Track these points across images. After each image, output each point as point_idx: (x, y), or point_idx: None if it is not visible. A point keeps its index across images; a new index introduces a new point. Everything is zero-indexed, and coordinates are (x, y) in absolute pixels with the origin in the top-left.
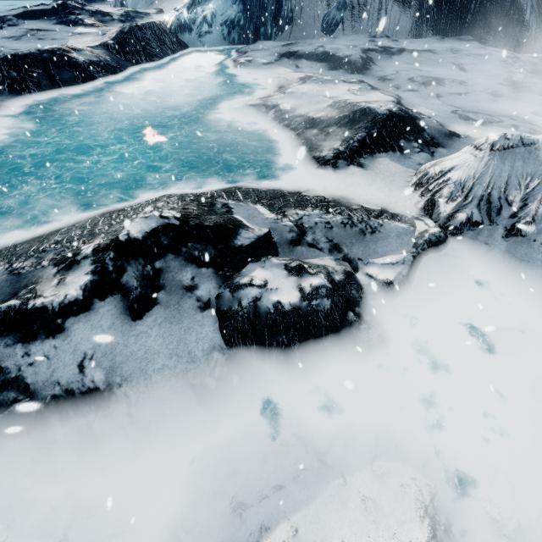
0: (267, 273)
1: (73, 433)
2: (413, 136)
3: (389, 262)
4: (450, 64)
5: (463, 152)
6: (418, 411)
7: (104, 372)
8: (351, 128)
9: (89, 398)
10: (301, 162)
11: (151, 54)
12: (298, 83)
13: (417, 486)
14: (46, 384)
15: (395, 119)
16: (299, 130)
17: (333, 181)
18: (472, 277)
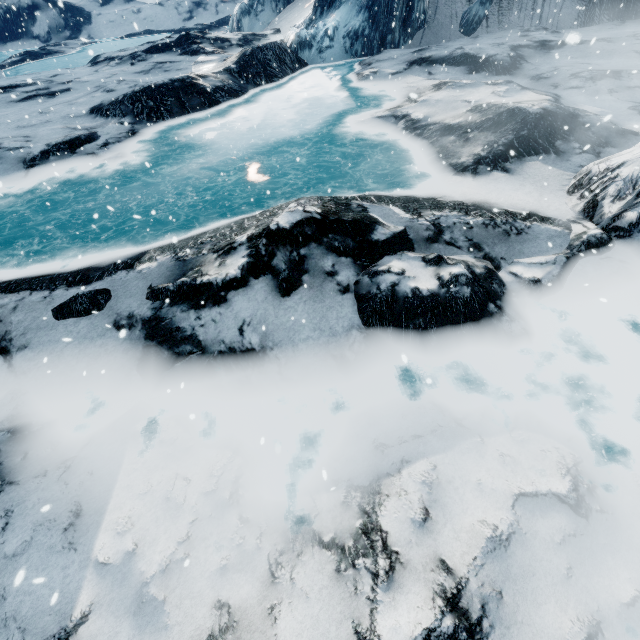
0: (404, 263)
1: (235, 382)
2: (574, 136)
3: (536, 262)
4: (631, 53)
5: (638, 147)
6: (565, 399)
7: (259, 336)
8: (495, 131)
9: (247, 356)
10: (435, 170)
11: (271, 75)
12: (431, 90)
13: (559, 453)
14: (214, 341)
15: (551, 118)
16: (433, 139)
17: (472, 187)
18: None
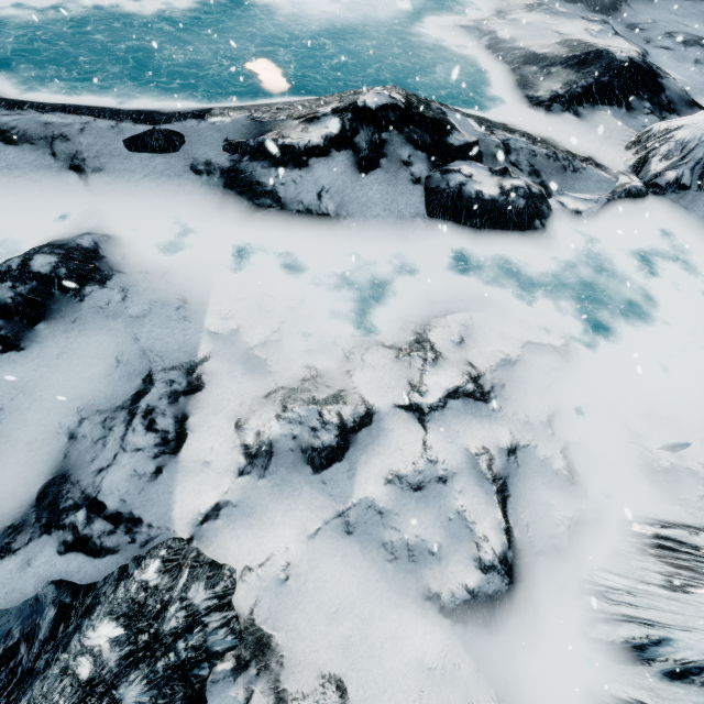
0: (472, 170)
1: (310, 239)
2: (648, 95)
3: (582, 198)
4: None
5: (699, 114)
6: (574, 301)
7: (335, 205)
8: (578, 71)
9: (322, 220)
10: (510, 99)
11: None
12: (523, 10)
13: (561, 327)
14: (293, 201)
15: (634, 70)
16: (515, 65)
17: (542, 124)
18: (659, 233)
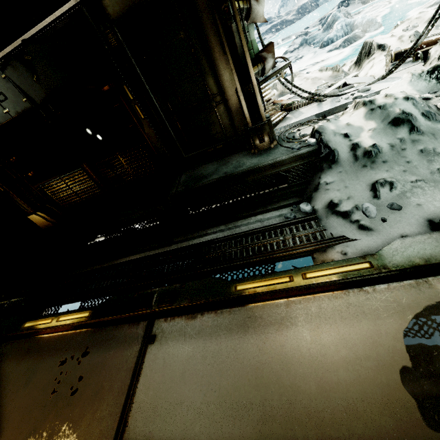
0: None
1: None
2: None
3: None
4: None
5: None
6: None
7: None
8: None
9: None
10: None
11: (309, 11)
12: None
13: None
14: None
15: None
16: None
17: None
18: None
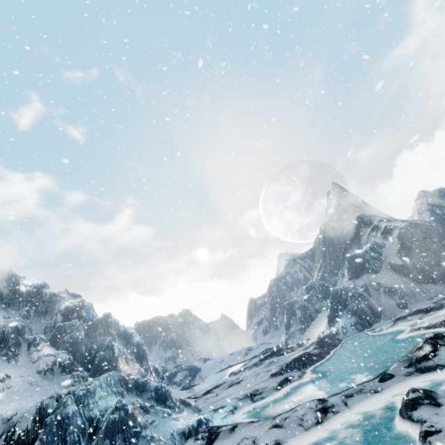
0: None
1: None
2: None
3: None
4: None
5: None
6: None
7: None
8: None
9: None
10: None
11: (334, 345)
12: (418, 320)
13: None
14: None
15: None
16: (442, 325)
17: None
18: None
